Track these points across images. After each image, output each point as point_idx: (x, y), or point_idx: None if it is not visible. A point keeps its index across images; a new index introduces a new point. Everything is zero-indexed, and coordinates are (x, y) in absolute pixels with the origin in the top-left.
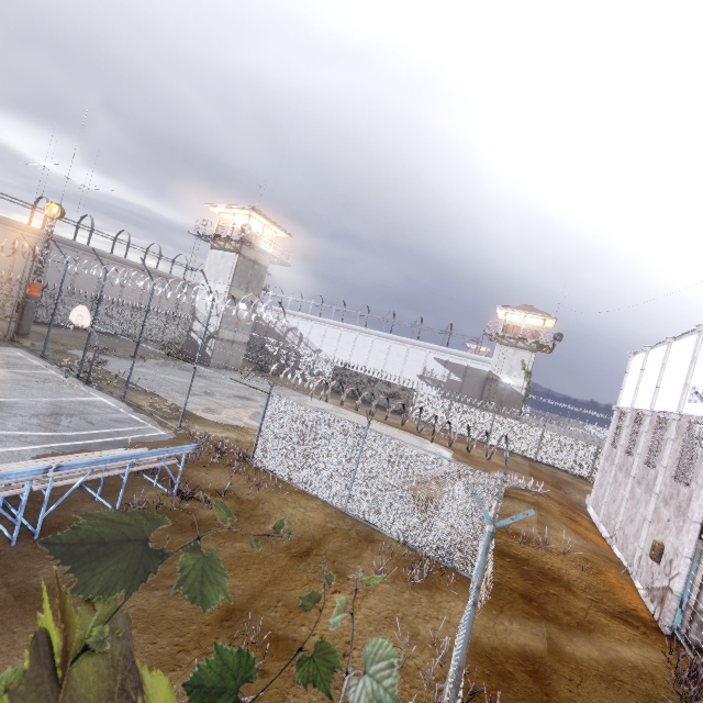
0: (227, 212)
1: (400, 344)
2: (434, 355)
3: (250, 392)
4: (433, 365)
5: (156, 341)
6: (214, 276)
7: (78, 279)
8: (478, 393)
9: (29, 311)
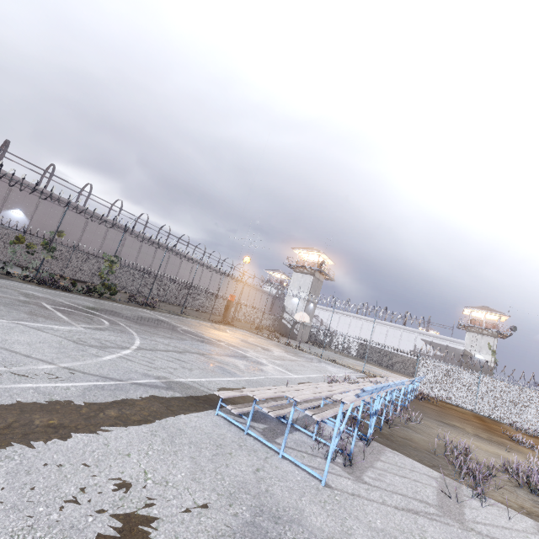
0: (304, 252)
1: (395, 329)
2: (421, 337)
3: (339, 357)
4: (421, 344)
5: (249, 323)
6: (297, 287)
7: (210, 286)
8: (457, 364)
9: (229, 309)
